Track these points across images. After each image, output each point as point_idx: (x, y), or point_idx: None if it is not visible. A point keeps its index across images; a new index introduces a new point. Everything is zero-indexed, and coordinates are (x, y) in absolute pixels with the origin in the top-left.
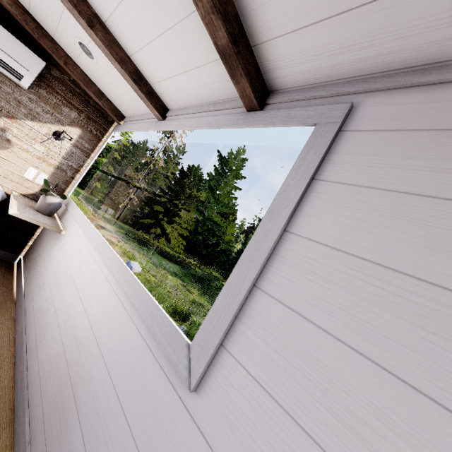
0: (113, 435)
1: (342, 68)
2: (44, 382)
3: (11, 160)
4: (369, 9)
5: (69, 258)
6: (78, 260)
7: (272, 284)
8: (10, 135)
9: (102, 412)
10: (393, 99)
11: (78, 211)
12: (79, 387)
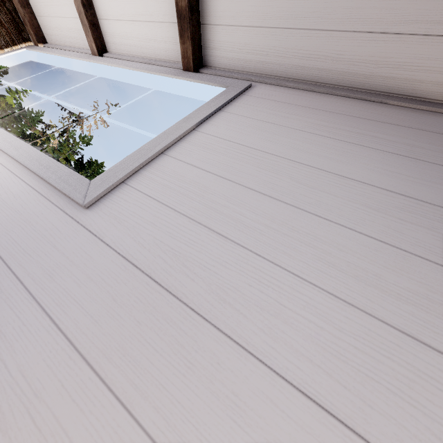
0: None
1: (251, 65)
2: None
3: None
4: (270, 32)
5: None
6: None
7: (177, 153)
8: None
9: None
10: (272, 88)
11: None
12: None
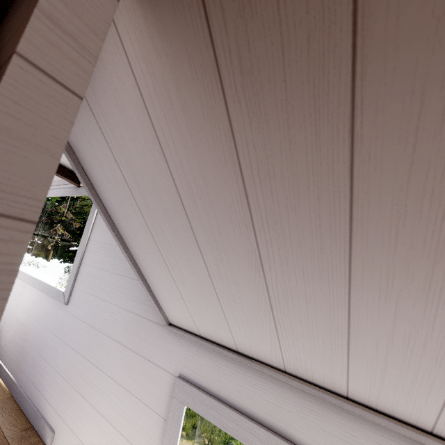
0: (45, 338)
1: None
2: (9, 350)
3: None
4: None
5: None
6: None
7: (85, 260)
8: None
9: (40, 336)
10: None
11: None
12: (28, 337)
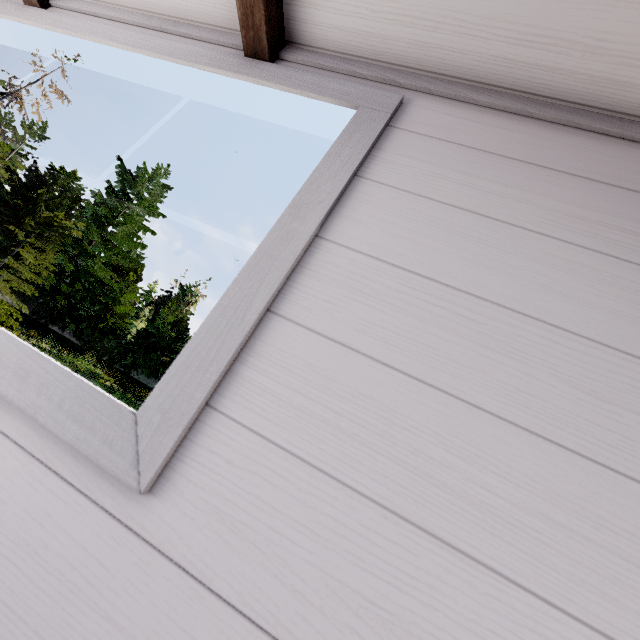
0: None
1: (396, 48)
2: None
3: None
4: None
5: None
6: None
7: (300, 308)
8: None
9: None
10: (446, 108)
11: None
12: None
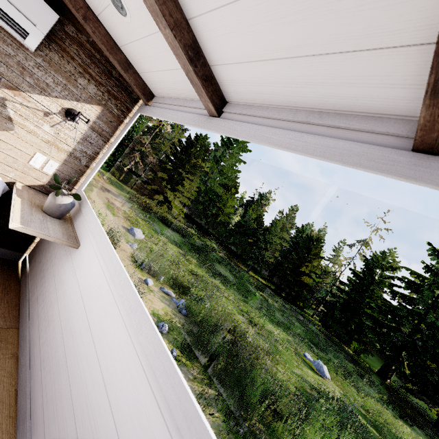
0: None
1: None
2: None
3: (14, 144)
4: None
5: (85, 295)
6: (97, 306)
7: None
8: (12, 112)
9: None
10: None
11: (96, 222)
12: None
